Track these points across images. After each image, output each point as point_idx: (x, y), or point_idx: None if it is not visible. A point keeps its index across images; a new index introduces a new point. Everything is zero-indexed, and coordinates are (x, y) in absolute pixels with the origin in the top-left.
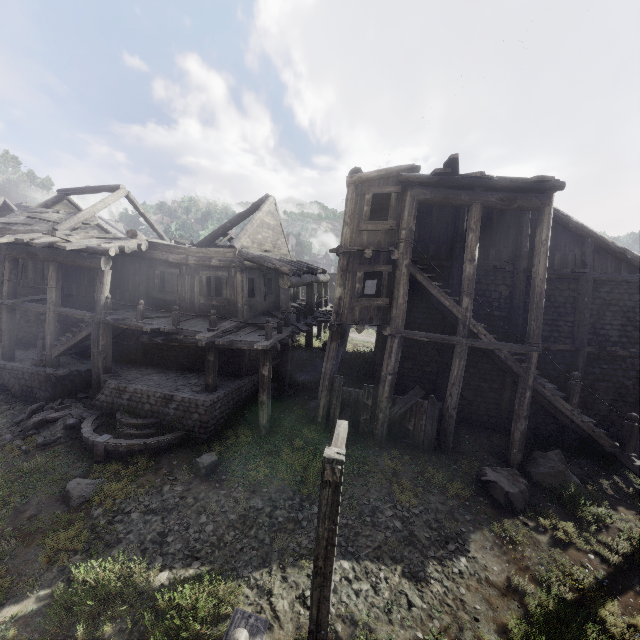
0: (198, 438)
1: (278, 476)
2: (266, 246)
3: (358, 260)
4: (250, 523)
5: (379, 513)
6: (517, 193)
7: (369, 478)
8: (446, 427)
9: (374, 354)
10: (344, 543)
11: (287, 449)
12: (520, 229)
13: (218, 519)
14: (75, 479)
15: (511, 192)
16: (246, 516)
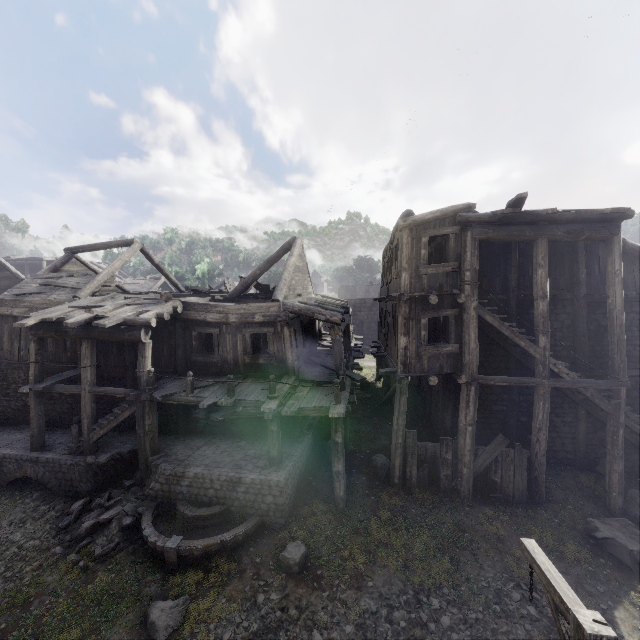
0: (274, 523)
1: (377, 562)
2: (298, 290)
3: (420, 306)
4: (371, 635)
5: (505, 597)
6: (583, 224)
7: (475, 550)
8: (537, 476)
9: (417, 388)
10: None
11: (375, 524)
12: (575, 255)
13: (334, 635)
14: (157, 604)
15: (576, 224)
16: (363, 625)
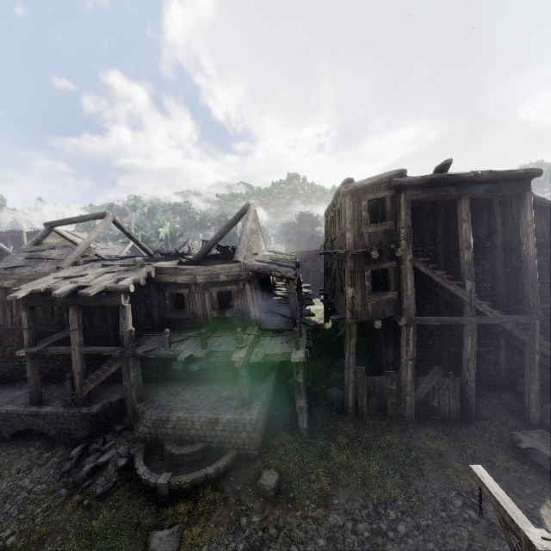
0: (249, 455)
1: (340, 482)
2: (254, 249)
3: (363, 260)
4: (341, 546)
5: (449, 505)
6: (499, 183)
7: (421, 465)
8: (468, 399)
9: (360, 327)
10: (437, 549)
11: (335, 449)
12: (492, 209)
13: (309, 548)
14: (155, 534)
15: (494, 183)
16: (333, 538)
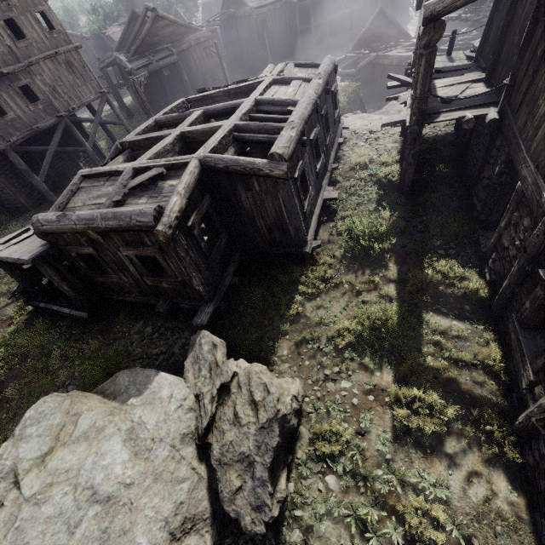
0: None
1: None
2: None
3: None
4: None
5: None
6: None
7: None
8: None
9: None
10: None
11: None
12: None
13: None
14: None
15: None
16: None
